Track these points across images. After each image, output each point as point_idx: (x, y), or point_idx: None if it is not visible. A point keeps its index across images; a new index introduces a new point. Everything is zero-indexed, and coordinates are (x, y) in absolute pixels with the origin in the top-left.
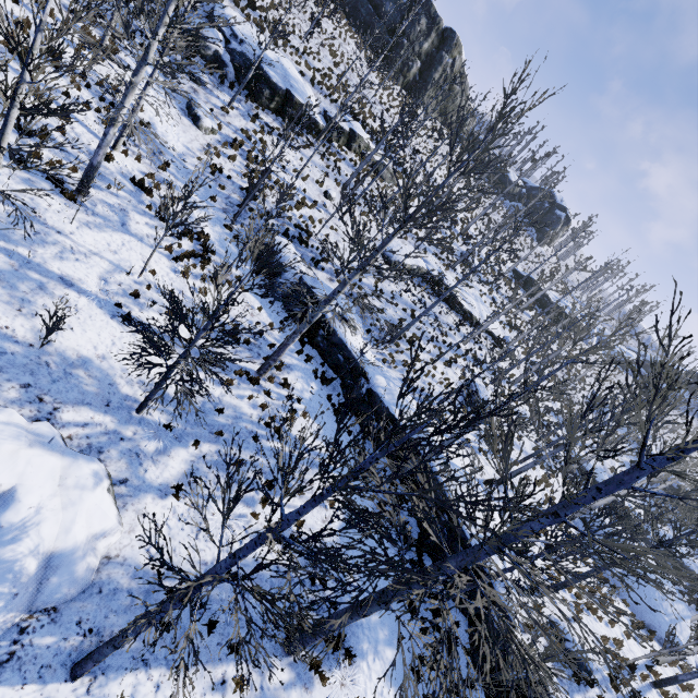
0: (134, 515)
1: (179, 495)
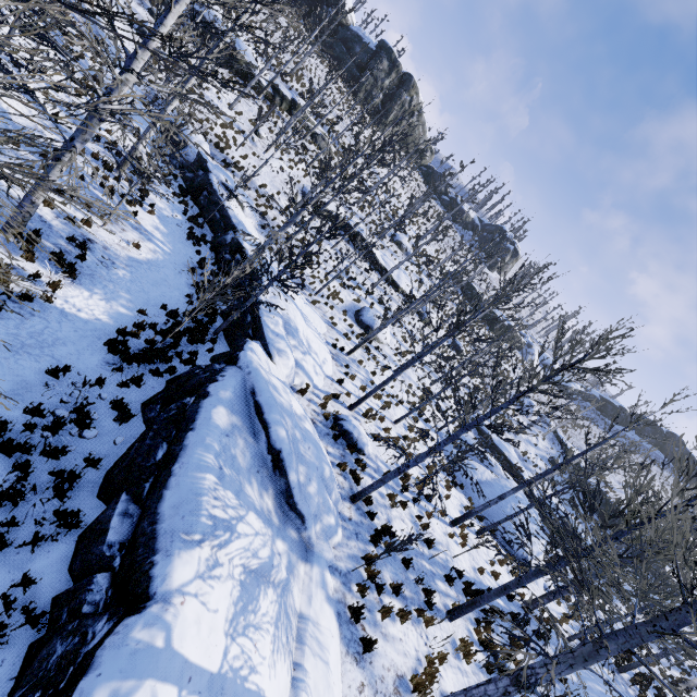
0: None
1: None
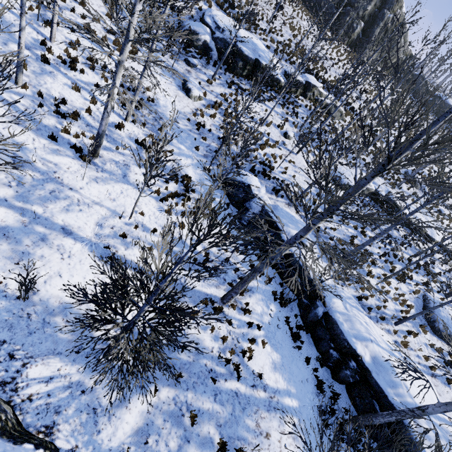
0: None
1: None
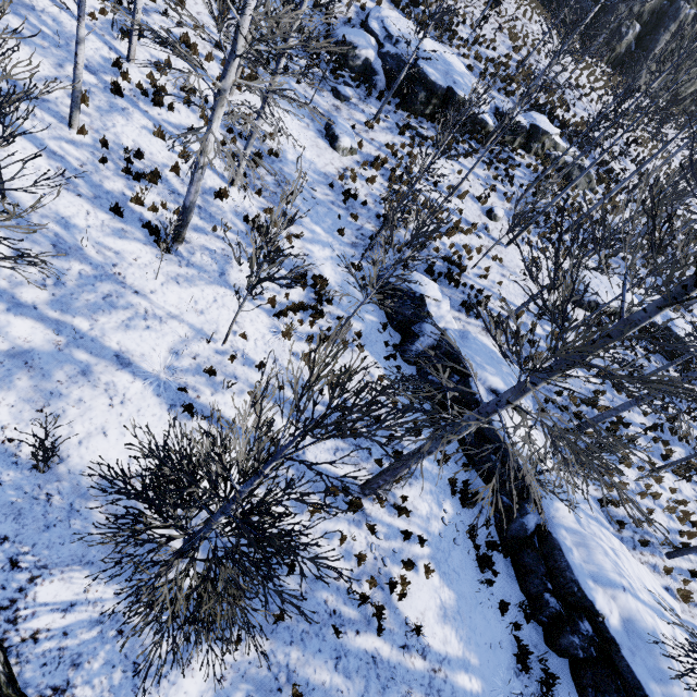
0: None
1: None
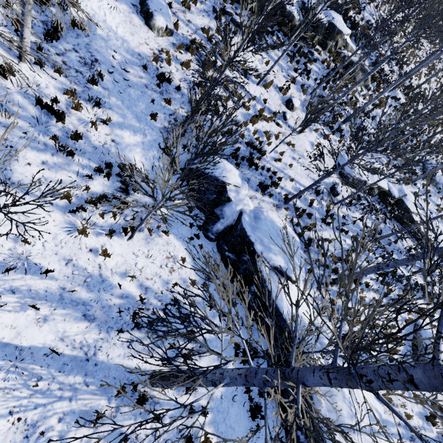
0: None
1: None
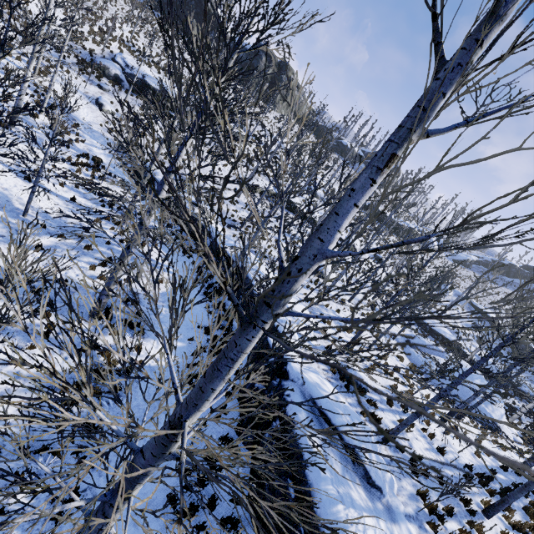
0: (4, 248)
1: (40, 251)
